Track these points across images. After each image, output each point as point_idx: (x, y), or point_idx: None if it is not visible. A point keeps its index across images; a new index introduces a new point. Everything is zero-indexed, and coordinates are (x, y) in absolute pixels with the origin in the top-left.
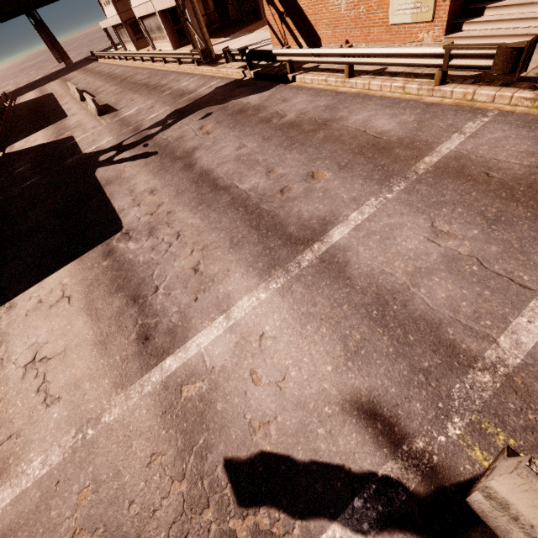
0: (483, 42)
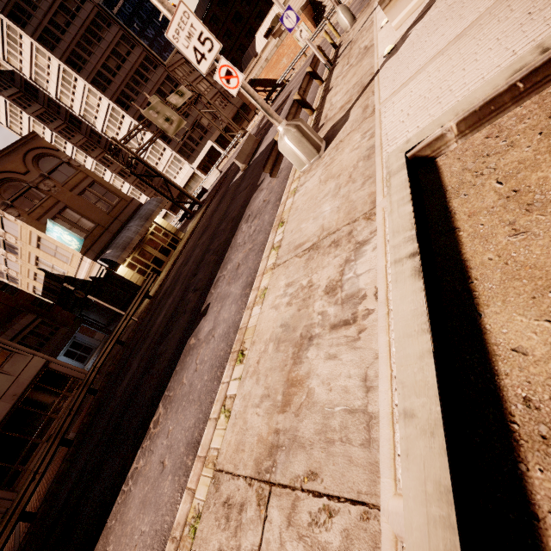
0: None
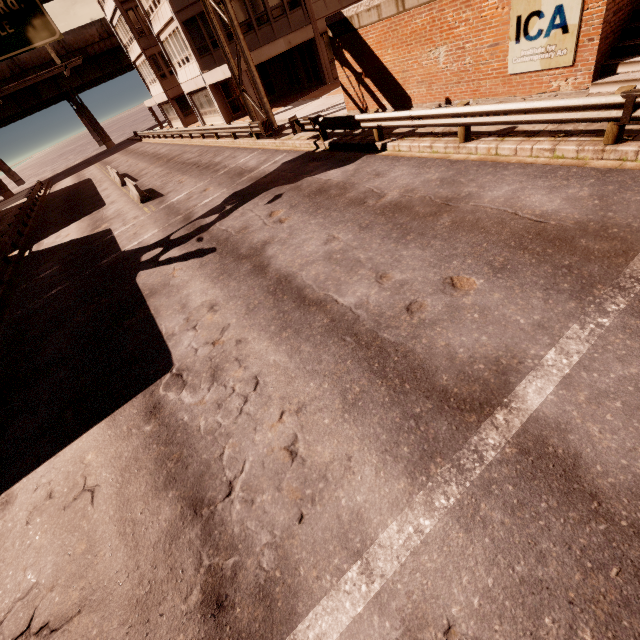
0: None
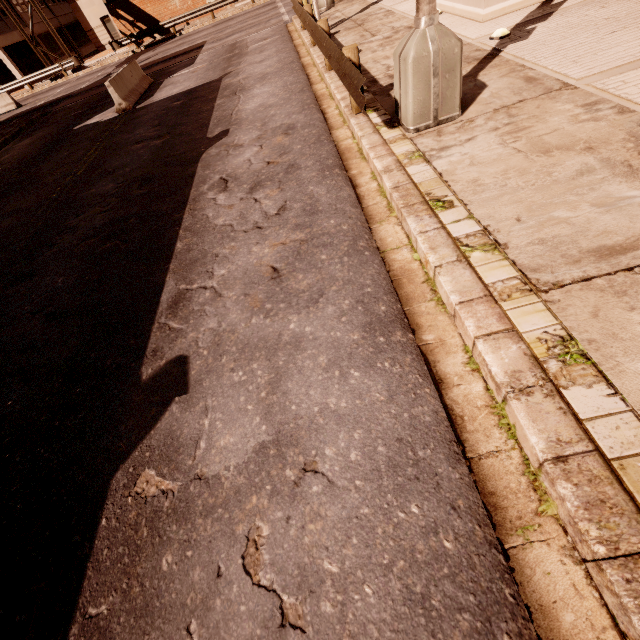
0: (249, 1)
